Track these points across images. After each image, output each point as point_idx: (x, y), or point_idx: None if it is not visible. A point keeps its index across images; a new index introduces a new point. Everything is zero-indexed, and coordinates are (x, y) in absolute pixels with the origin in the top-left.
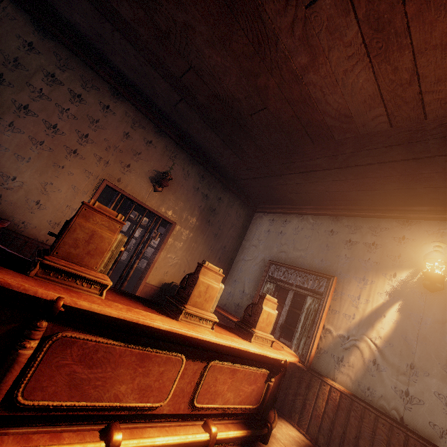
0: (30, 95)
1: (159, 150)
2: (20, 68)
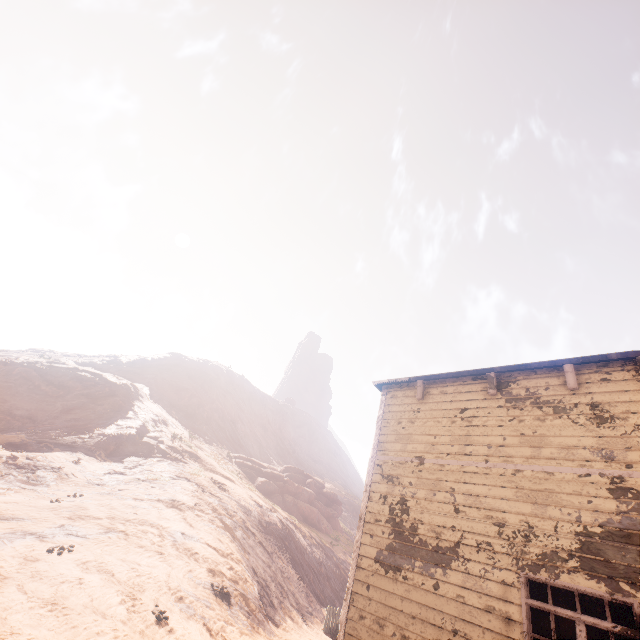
0: None
1: None
2: None
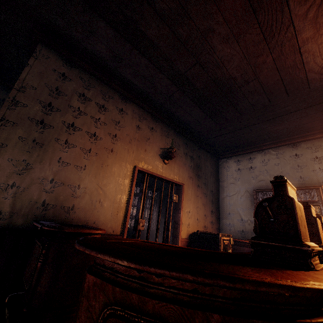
0: (72, 114)
1: (158, 132)
2: (61, 94)
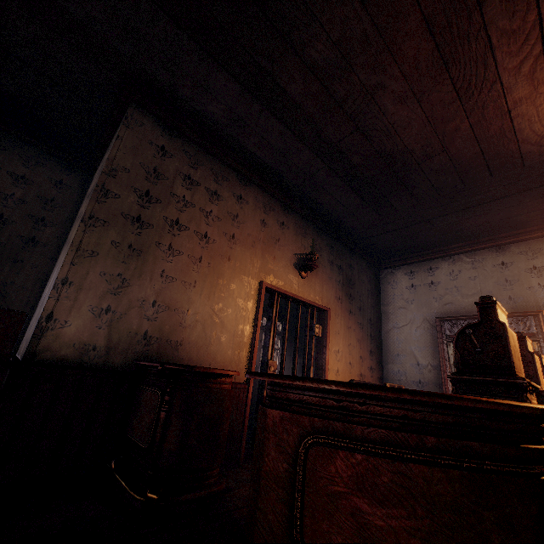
0: (176, 206)
1: (292, 230)
2: (160, 178)
